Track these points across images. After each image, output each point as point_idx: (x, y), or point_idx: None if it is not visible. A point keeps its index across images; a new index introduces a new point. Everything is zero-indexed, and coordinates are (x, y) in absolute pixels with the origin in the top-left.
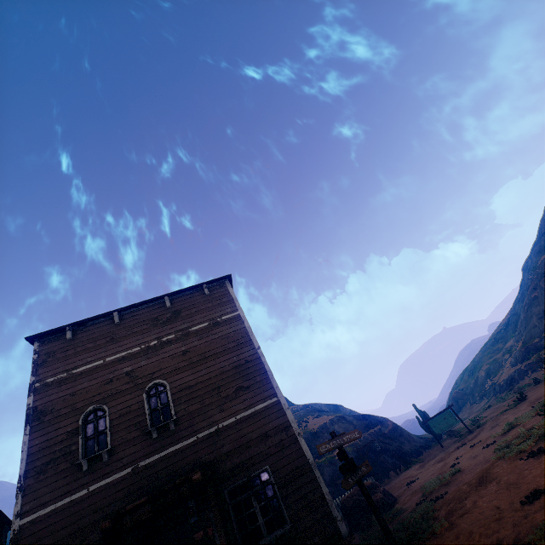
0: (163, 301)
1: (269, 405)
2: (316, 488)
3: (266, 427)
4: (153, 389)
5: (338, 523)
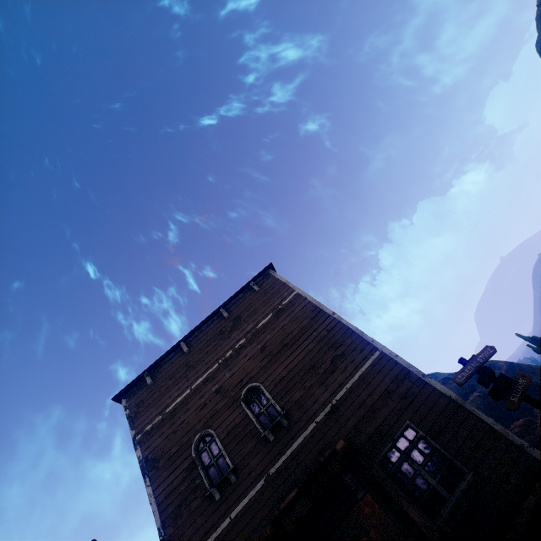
0: (219, 315)
1: (374, 361)
2: (477, 423)
3: (383, 384)
4: (248, 396)
5: (528, 451)
